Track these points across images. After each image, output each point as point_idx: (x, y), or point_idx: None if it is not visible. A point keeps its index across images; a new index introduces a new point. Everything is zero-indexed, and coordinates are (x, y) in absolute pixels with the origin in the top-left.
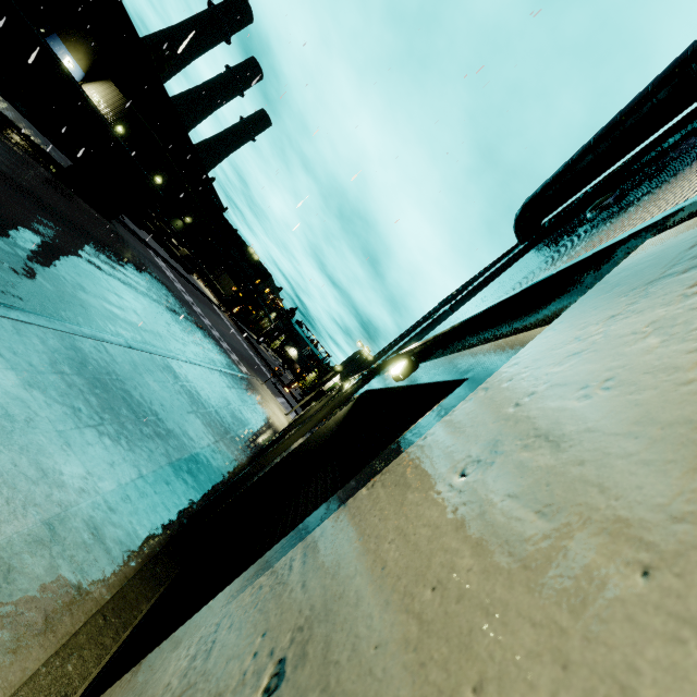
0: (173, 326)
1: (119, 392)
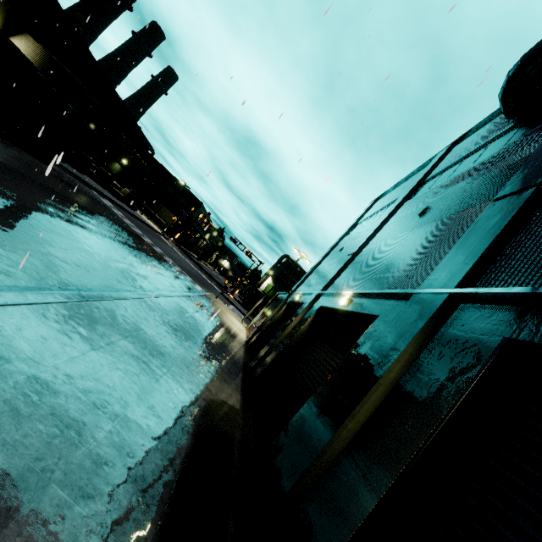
0: (130, 259)
1: (75, 384)
